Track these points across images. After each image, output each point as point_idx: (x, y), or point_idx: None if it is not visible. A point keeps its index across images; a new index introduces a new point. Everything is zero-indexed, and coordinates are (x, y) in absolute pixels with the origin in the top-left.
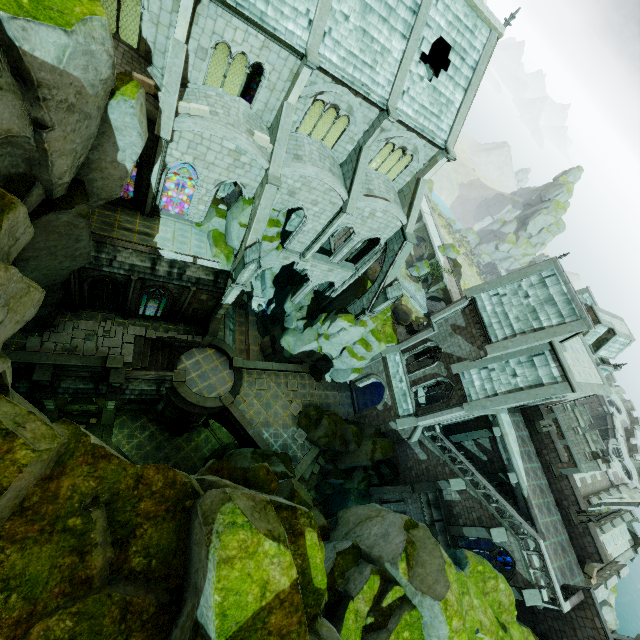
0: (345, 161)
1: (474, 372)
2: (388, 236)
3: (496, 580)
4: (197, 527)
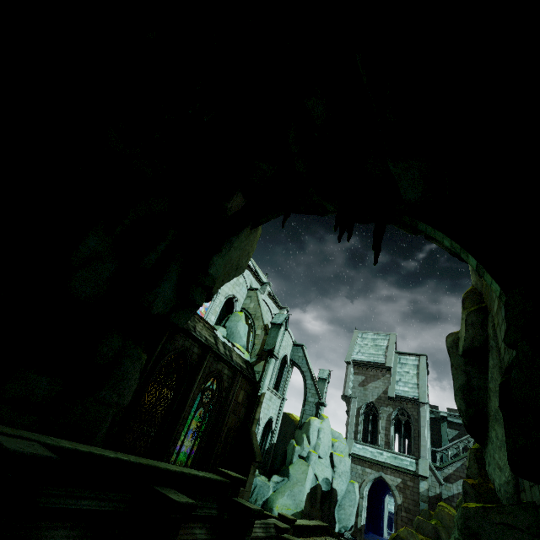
0: None
1: (398, 387)
2: (289, 354)
3: None
4: None
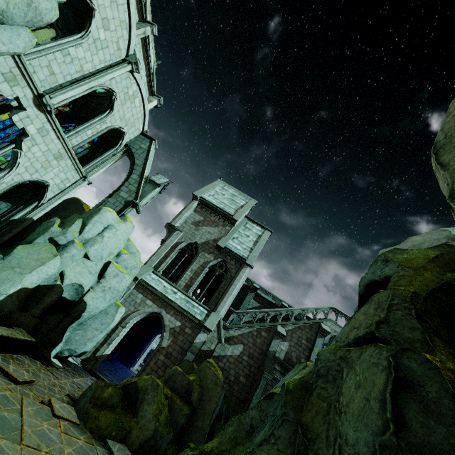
0: None
1: (231, 242)
2: (128, 138)
3: None
4: None
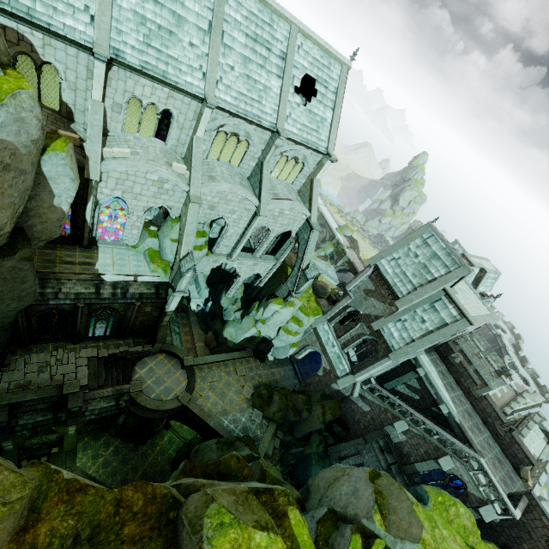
0: (251, 175)
1: (391, 325)
2: (297, 228)
3: (456, 506)
4: (186, 538)
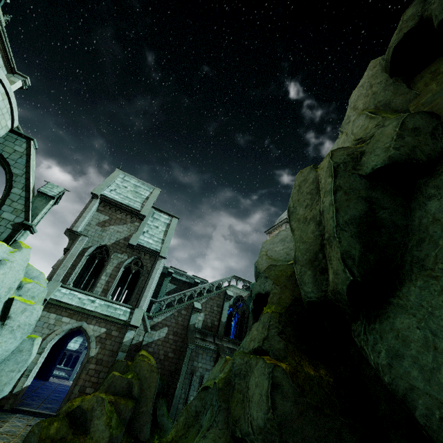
0: None
1: (143, 237)
2: None
3: None
4: None
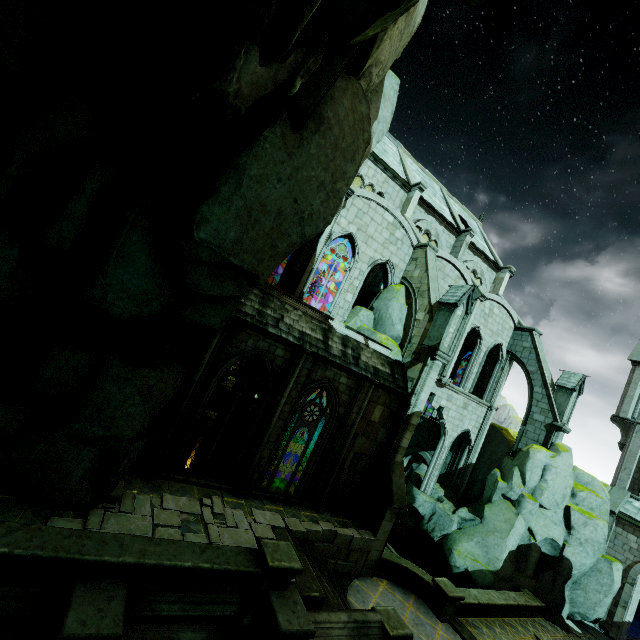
0: None
1: None
2: (505, 343)
3: None
4: None
